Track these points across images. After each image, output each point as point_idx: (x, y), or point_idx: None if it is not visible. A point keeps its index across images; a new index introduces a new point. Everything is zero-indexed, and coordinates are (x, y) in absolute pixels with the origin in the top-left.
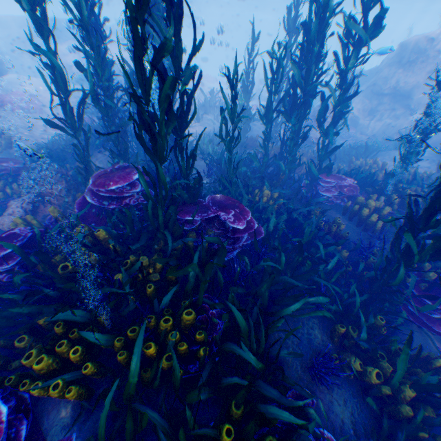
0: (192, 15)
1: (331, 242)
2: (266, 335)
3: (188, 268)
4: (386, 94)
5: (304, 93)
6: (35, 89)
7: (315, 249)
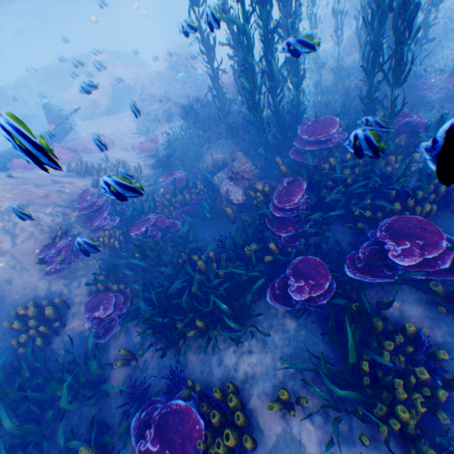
0: None
1: None
2: None
3: None
4: None
5: None
6: (93, 131)
7: None
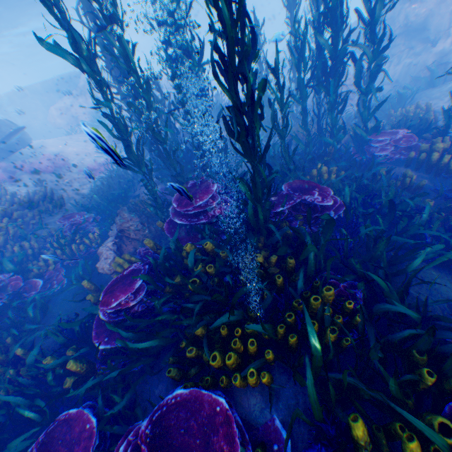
0: (251, 20)
1: (409, 196)
2: (405, 292)
3: (308, 251)
4: (398, 35)
5: (332, 60)
6: (57, 149)
7: (403, 205)
